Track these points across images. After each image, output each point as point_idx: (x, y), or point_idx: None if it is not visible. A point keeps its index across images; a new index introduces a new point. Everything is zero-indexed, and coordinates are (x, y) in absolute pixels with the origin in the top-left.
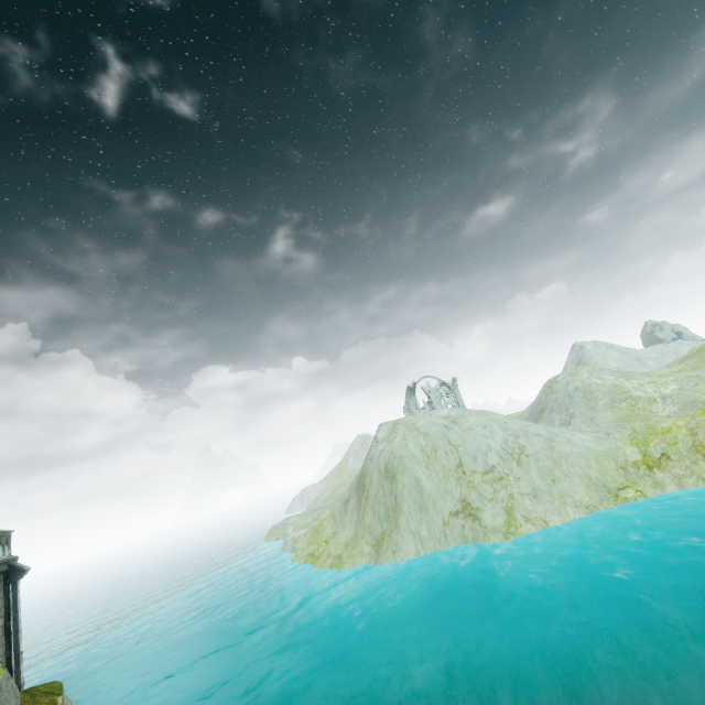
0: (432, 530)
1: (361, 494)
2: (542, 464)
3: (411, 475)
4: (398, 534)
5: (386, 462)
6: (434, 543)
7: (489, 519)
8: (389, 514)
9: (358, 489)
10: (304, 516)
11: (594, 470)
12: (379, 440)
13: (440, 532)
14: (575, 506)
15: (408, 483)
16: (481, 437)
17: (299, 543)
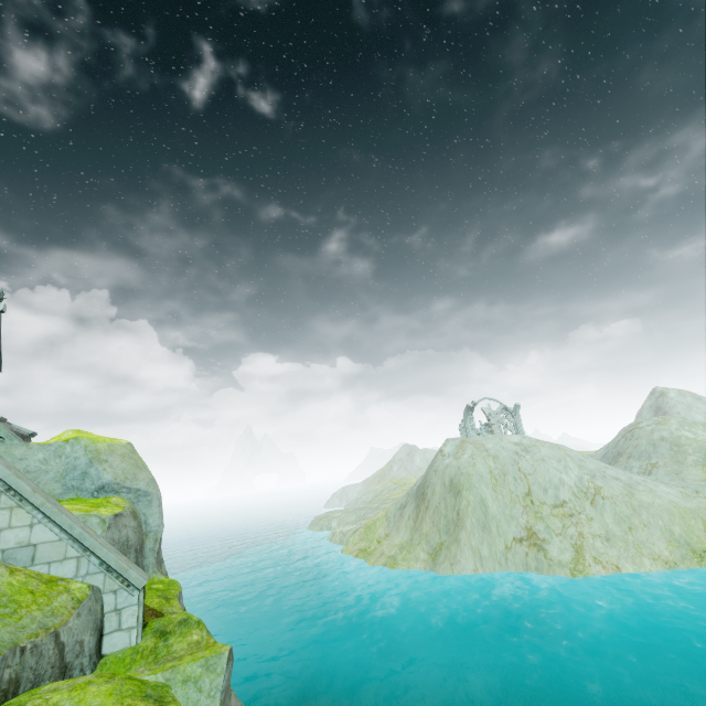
0: (493, 551)
1: (421, 502)
2: (619, 509)
3: (477, 494)
4: (457, 548)
5: (451, 476)
6: (494, 564)
7: (555, 552)
8: (449, 527)
9: (417, 497)
10: (349, 512)
11: (677, 526)
12: (445, 454)
13: (501, 555)
14: (653, 558)
15: (473, 500)
16: (554, 470)
17: (347, 537)
